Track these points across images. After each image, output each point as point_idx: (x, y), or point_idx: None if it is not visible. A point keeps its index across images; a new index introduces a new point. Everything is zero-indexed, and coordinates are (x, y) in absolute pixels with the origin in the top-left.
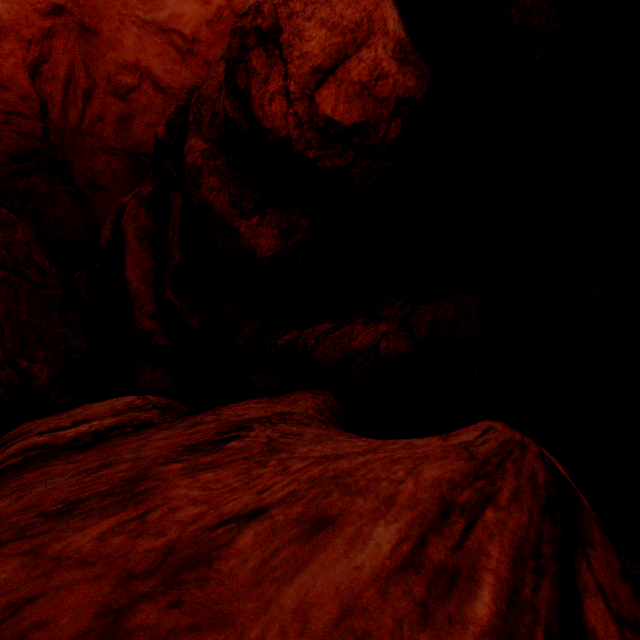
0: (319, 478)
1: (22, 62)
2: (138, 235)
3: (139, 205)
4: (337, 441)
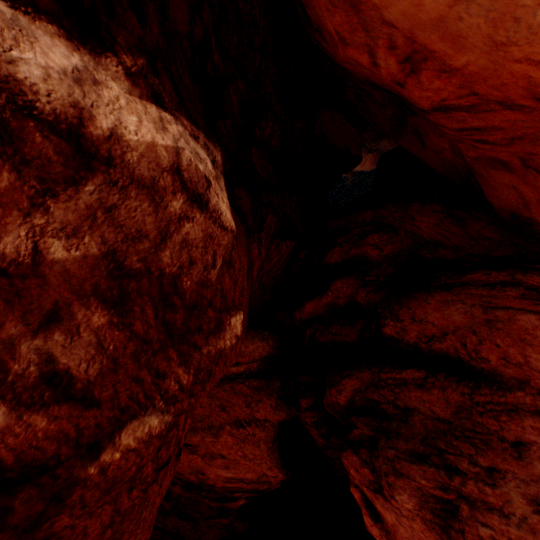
0: (236, 460)
1: (438, 98)
2: (328, 303)
3: (347, 296)
4: (256, 447)
